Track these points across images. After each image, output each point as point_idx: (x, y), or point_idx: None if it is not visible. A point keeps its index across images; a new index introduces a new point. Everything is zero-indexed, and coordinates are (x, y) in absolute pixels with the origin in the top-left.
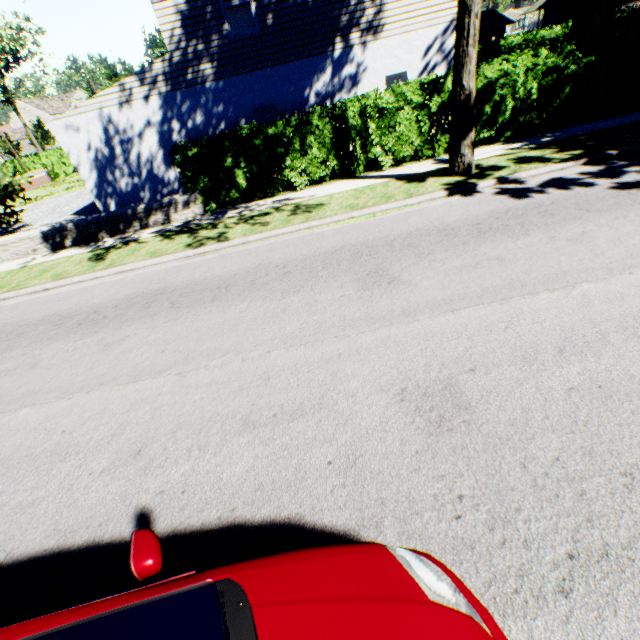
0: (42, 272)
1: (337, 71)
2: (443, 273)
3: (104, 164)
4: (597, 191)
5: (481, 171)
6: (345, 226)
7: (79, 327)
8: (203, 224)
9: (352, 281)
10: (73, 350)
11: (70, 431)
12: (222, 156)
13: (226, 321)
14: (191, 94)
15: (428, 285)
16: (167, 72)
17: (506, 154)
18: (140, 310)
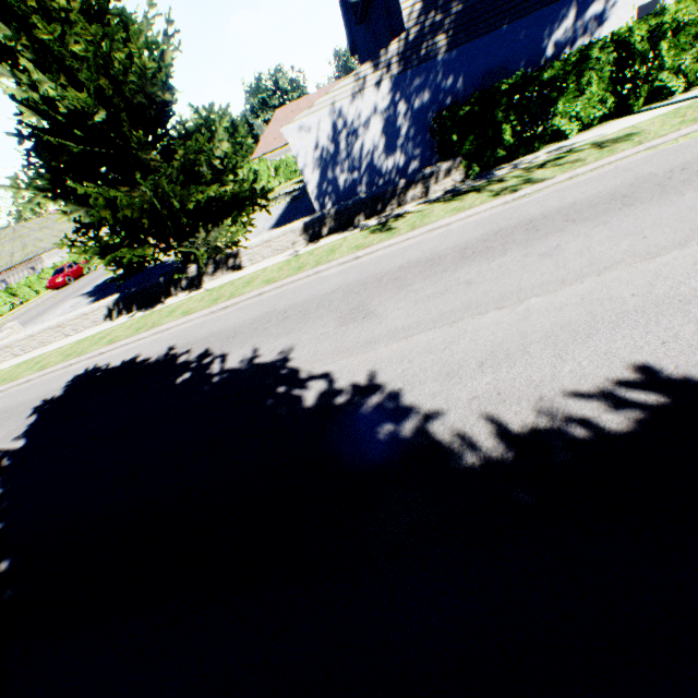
0: (329, 251)
1: (580, 13)
2: None
3: (327, 162)
4: None
5: None
6: None
7: (467, 259)
8: (478, 185)
9: None
10: (498, 267)
11: (642, 293)
12: (491, 112)
13: (691, 207)
14: (421, 71)
15: None
16: (401, 52)
17: None
18: (529, 234)
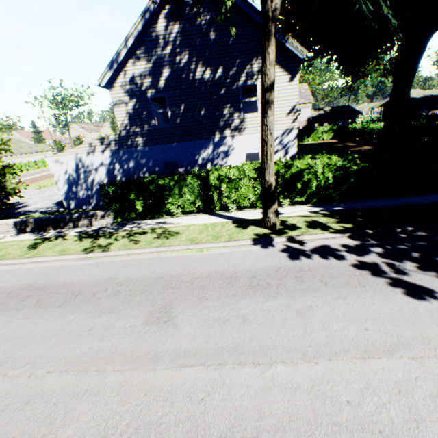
0: None
1: (216, 148)
2: (202, 322)
3: (73, 182)
4: (342, 265)
5: (283, 227)
6: (180, 255)
7: None
8: (107, 232)
9: (146, 312)
10: None
11: None
12: (129, 192)
13: (52, 329)
14: (129, 151)
15: (186, 332)
16: (117, 140)
17: (307, 215)
18: (18, 301)
